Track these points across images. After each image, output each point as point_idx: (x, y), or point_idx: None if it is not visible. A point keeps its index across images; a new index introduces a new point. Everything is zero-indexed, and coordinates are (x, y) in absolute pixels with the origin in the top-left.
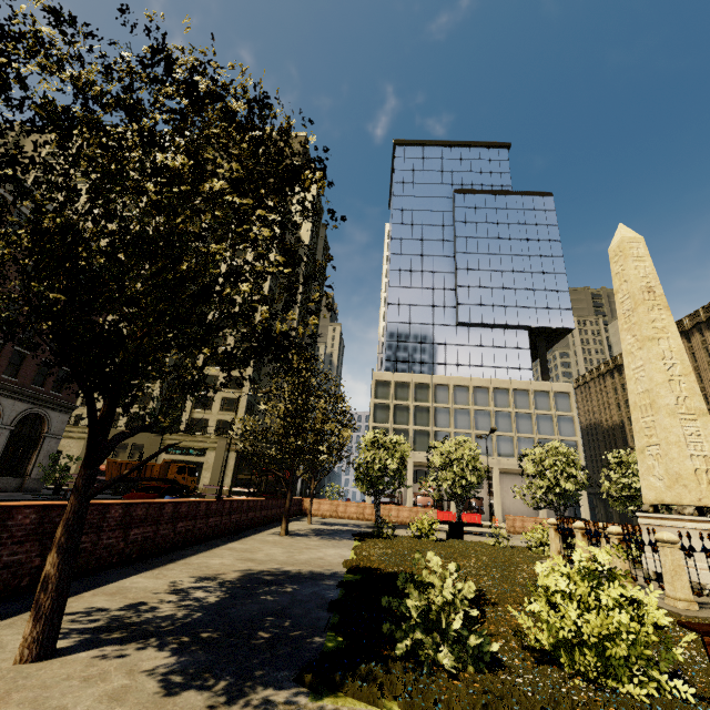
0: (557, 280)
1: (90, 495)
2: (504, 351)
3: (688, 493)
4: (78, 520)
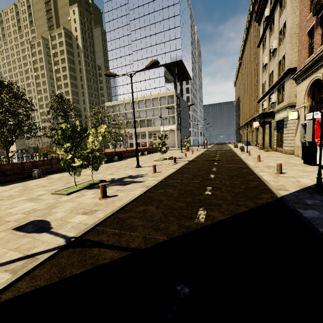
0: (176, 32)
1: None
2: (154, 80)
3: (10, 149)
4: None
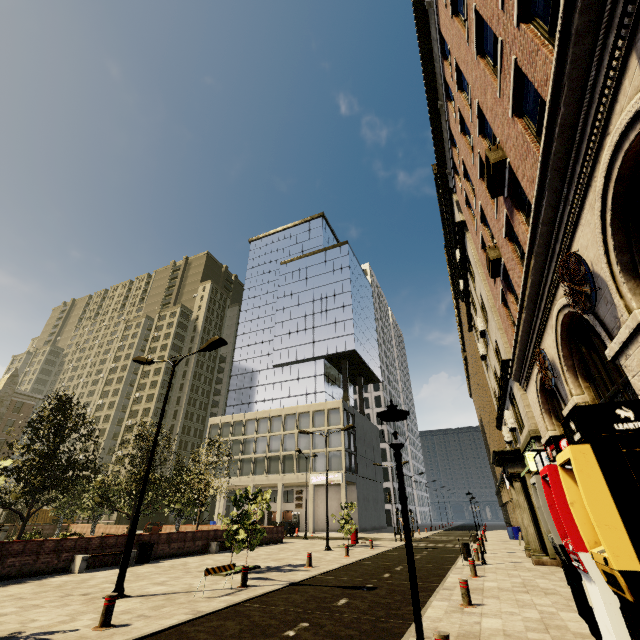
0: (345, 311)
1: None
2: (305, 380)
3: None
4: None
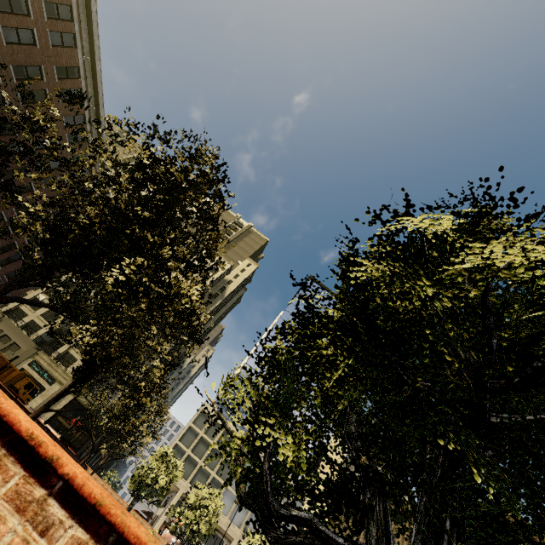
0: None
1: (46, 411)
2: None
3: None
4: (36, 417)
